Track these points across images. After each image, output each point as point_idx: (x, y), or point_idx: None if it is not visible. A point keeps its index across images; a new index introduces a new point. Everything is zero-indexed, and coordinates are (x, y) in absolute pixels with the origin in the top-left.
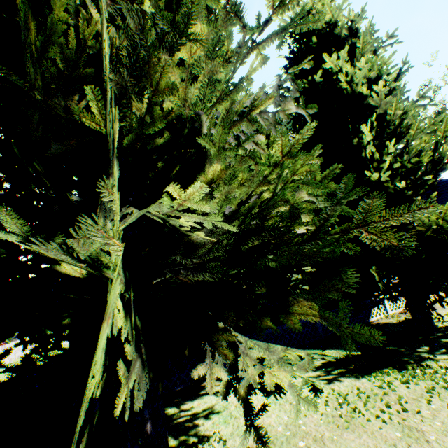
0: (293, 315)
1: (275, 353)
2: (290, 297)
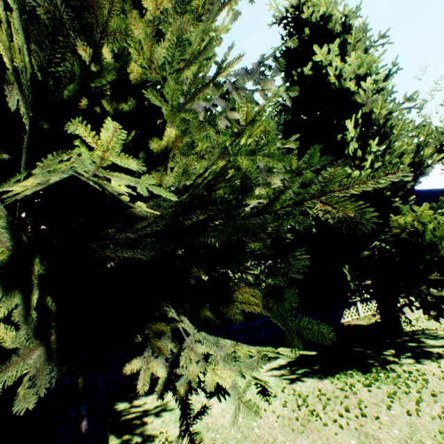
0: (235, 304)
1: (223, 348)
2: (231, 282)
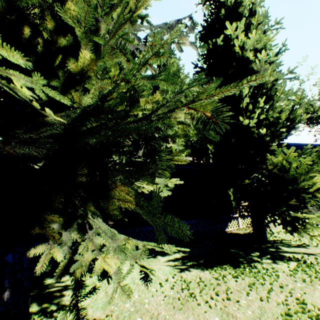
0: (113, 201)
1: (117, 241)
2: (110, 181)
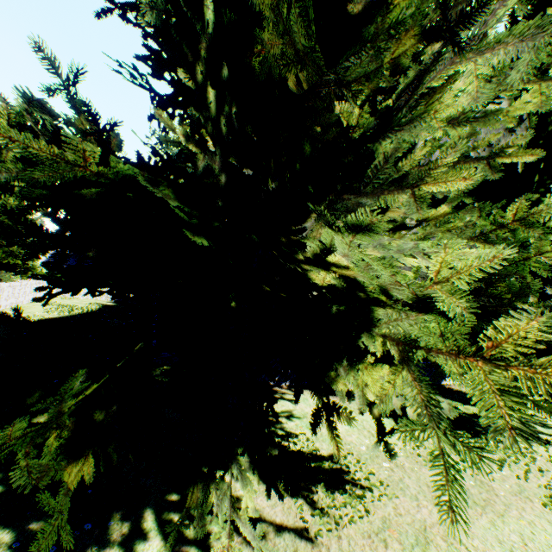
0: None
1: None
2: None
